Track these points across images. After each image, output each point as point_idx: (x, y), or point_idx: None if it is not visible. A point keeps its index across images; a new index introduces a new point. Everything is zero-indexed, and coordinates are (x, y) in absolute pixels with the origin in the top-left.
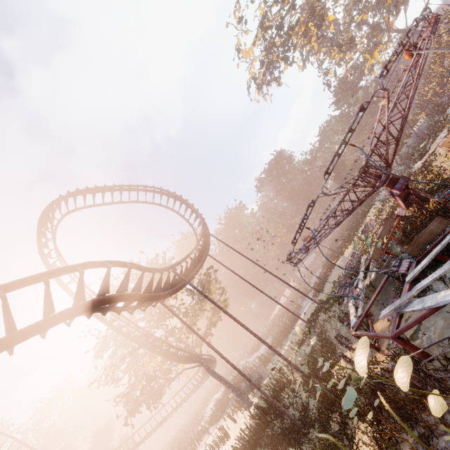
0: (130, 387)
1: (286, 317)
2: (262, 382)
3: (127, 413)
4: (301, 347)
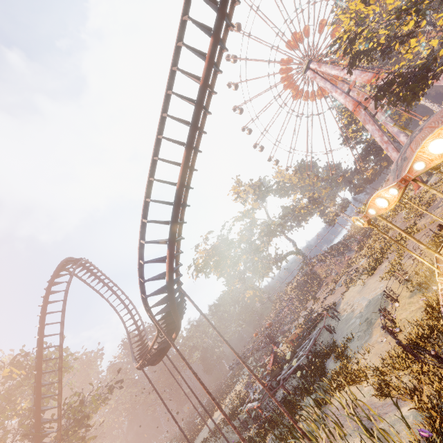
0: None
1: None
2: None
3: None
4: None
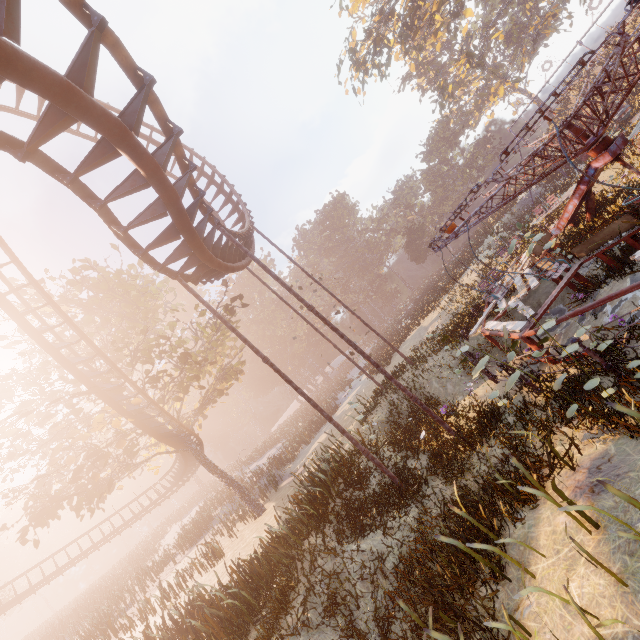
0: (53, 464)
1: (310, 416)
2: (279, 484)
3: (29, 520)
4: (369, 417)
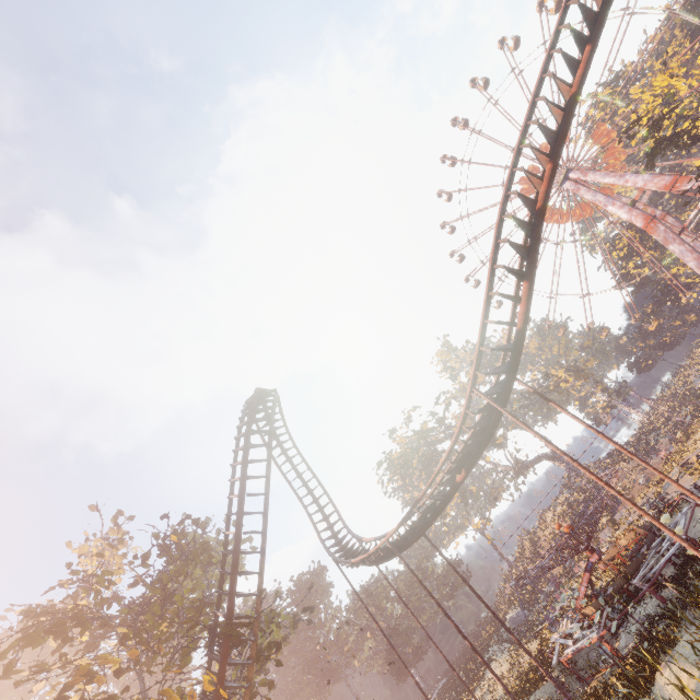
0: None
1: None
2: None
3: None
4: None
